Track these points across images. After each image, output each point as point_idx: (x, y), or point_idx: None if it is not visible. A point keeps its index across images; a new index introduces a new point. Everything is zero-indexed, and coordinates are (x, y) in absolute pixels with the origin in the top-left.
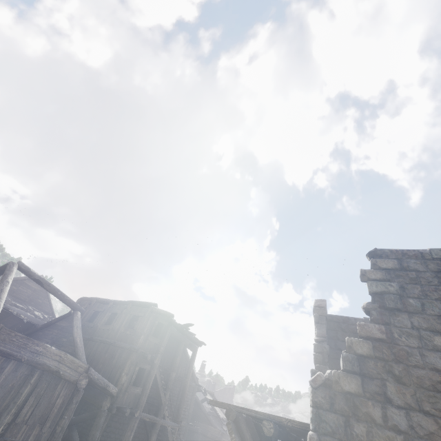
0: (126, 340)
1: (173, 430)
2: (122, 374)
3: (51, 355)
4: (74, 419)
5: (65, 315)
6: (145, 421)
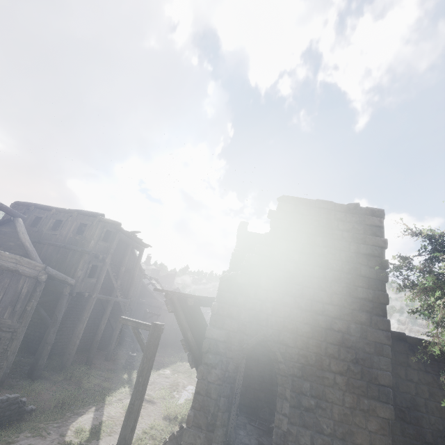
0: (76, 244)
1: (125, 304)
2: (78, 270)
3: (6, 258)
4: (38, 301)
5: (5, 221)
6: (100, 299)
